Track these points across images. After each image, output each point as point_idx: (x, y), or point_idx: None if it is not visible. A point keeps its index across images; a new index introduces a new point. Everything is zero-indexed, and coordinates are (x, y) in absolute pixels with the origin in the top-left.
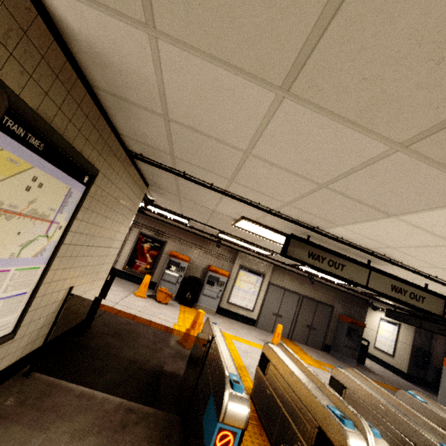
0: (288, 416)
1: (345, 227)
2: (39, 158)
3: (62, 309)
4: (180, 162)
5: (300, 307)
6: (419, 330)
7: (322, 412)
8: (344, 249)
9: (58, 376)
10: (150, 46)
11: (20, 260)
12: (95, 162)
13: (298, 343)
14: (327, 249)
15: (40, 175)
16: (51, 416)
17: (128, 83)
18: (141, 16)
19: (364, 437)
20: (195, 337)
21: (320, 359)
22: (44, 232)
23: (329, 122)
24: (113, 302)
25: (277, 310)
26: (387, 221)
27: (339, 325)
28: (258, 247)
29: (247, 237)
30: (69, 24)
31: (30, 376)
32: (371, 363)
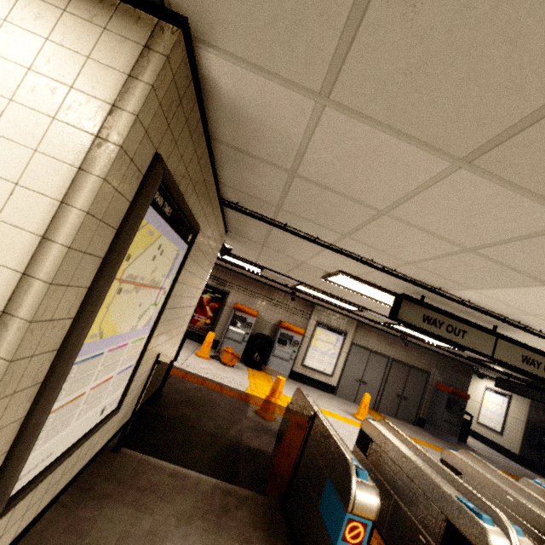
0: (404, 505)
1: (478, 291)
2: (166, 225)
3: (149, 378)
4: (285, 214)
5: (388, 373)
6: (536, 404)
7: (451, 504)
8: (465, 312)
9: (145, 452)
10: (312, 111)
11: (135, 332)
12: (198, 217)
13: (386, 415)
14: (445, 312)
15: (163, 242)
16: (152, 497)
17: (261, 140)
18: (317, 87)
19: (505, 535)
20: (274, 408)
21: (414, 435)
22: (154, 300)
23: (509, 194)
24: (177, 365)
25: (361, 375)
26: (539, 289)
27: (436, 395)
28: (345, 302)
29: (334, 291)
30: (219, 85)
31: (118, 452)
32: (473, 441)
